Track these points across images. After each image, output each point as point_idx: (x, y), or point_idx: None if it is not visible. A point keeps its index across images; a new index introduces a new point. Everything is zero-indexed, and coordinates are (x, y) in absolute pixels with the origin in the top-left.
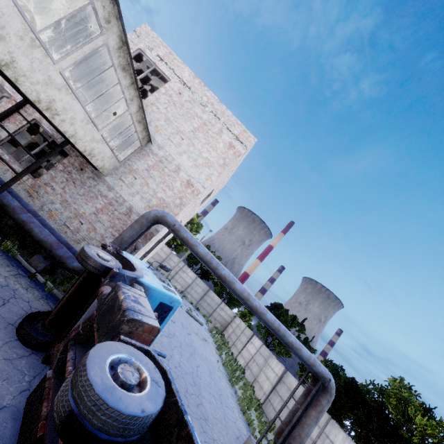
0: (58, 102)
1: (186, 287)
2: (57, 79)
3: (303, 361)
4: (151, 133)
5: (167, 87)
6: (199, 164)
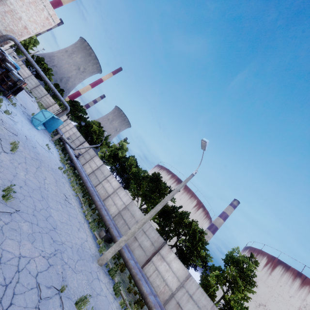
0: None
1: (24, 78)
2: None
3: (61, 101)
4: None
5: None
6: (31, 20)
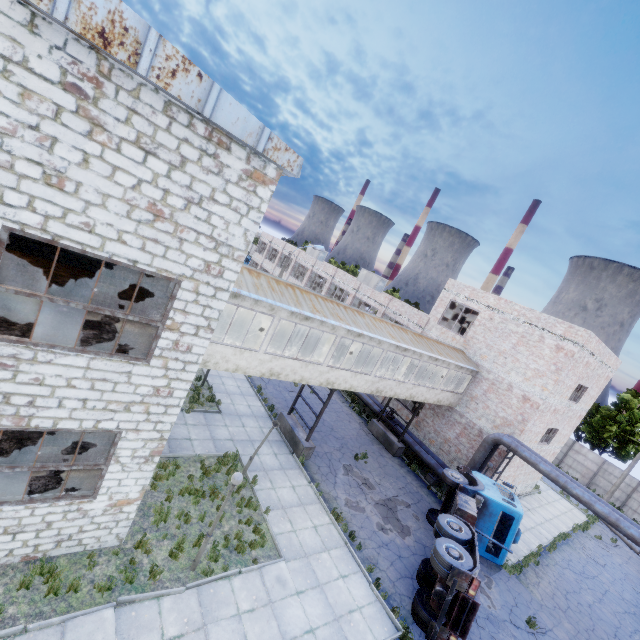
0: (413, 392)
1: None
2: (410, 386)
3: None
4: (478, 362)
5: (479, 319)
6: (529, 376)
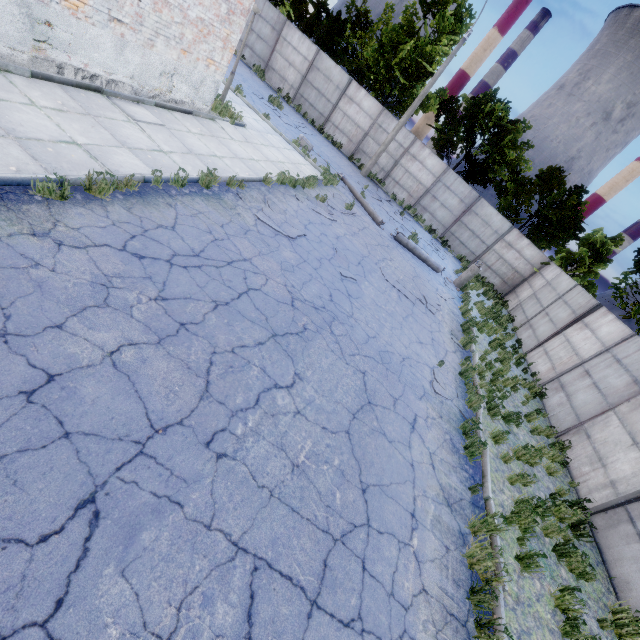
0: None
1: (420, 196)
2: None
3: None
4: None
5: None
6: None
